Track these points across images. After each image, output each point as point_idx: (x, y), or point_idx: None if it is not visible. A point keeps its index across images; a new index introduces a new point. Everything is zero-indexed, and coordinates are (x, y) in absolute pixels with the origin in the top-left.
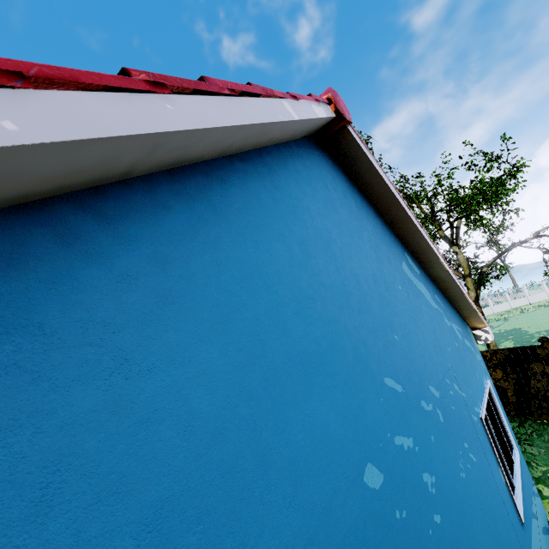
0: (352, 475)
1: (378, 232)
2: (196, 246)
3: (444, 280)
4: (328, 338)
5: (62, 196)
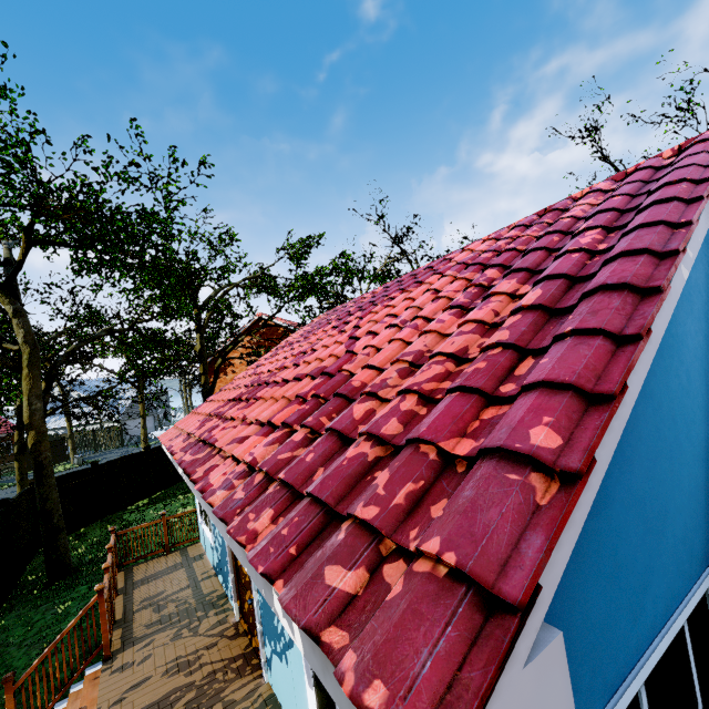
0: None
1: None
2: None
3: None
4: None
5: None
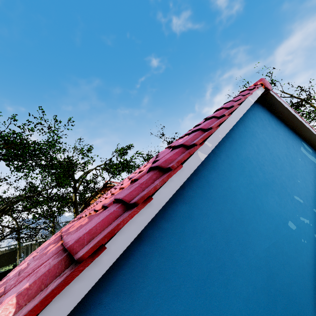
0: (284, 222)
1: (286, 134)
2: (232, 151)
3: None
4: (270, 178)
5: None
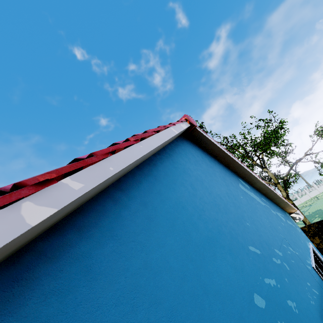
0: (248, 300)
1: (222, 171)
2: (153, 195)
3: (264, 189)
4: (216, 228)
5: (110, 185)
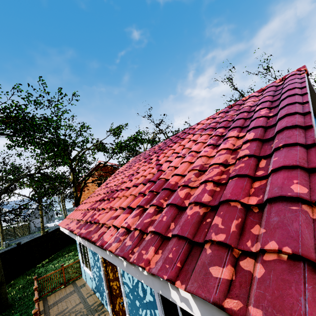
0: None
1: None
2: None
3: None
4: None
5: None
